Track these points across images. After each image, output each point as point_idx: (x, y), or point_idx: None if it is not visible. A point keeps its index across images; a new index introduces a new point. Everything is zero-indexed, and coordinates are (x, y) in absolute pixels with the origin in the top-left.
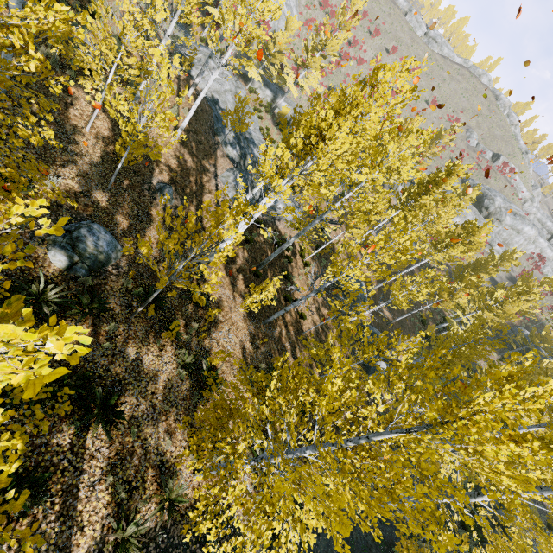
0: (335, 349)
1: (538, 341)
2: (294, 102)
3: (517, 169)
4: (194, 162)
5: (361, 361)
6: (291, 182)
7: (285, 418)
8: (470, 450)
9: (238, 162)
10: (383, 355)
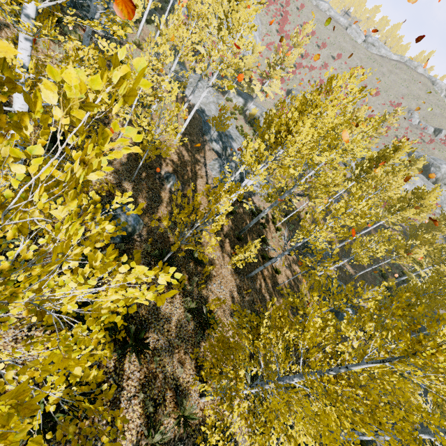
0: (315, 294)
1: None
2: (260, 104)
3: None
4: (190, 156)
5: (332, 308)
6: (266, 166)
7: (274, 351)
8: (440, 378)
9: (221, 153)
10: (351, 302)
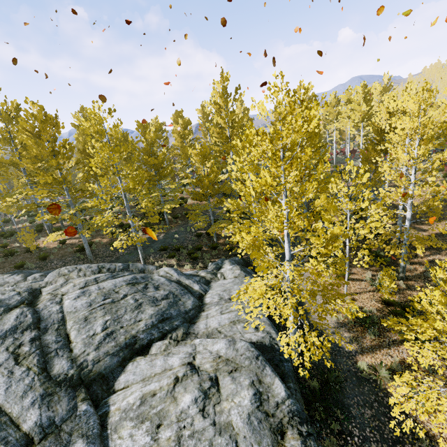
0: None
1: None
2: None
3: None
4: None
5: None
6: None
7: None
8: None
9: None
10: None
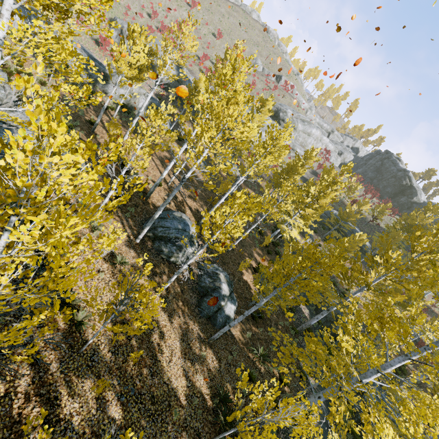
0: None
1: (346, 218)
2: None
3: (295, 86)
4: None
5: None
6: None
7: None
8: None
9: None
10: None
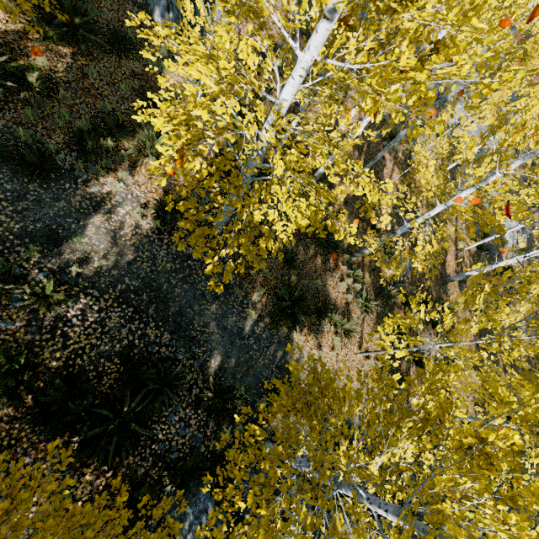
0: None
1: None
2: None
3: None
4: None
5: None
6: None
7: None
8: None
9: None
10: None
